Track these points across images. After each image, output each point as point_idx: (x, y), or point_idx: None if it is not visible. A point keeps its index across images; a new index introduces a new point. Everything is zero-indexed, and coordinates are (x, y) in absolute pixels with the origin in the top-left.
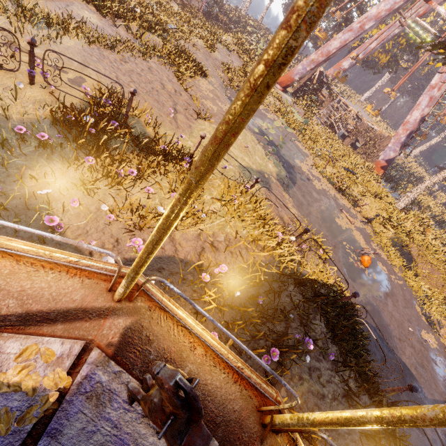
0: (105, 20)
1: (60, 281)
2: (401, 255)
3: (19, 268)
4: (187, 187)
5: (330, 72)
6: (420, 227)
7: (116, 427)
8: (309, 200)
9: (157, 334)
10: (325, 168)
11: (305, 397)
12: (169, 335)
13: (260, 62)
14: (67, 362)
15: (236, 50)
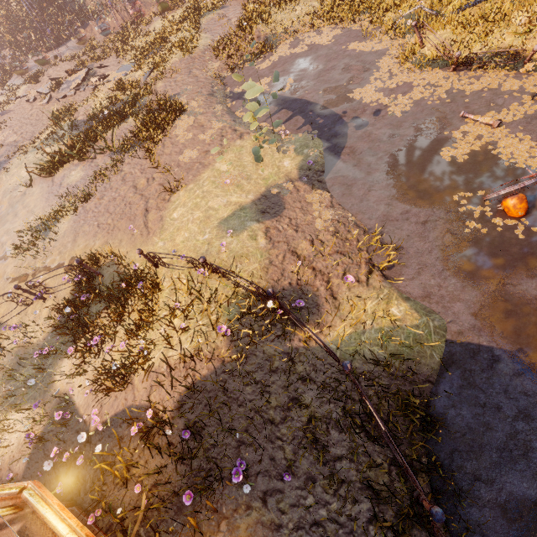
0: (86, 162)
1: None
2: None
3: None
4: None
5: None
6: None
7: None
8: (370, 162)
9: (34, 531)
10: (423, 46)
11: (251, 530)
12: (41, 530)
13: None
14: None
15: None
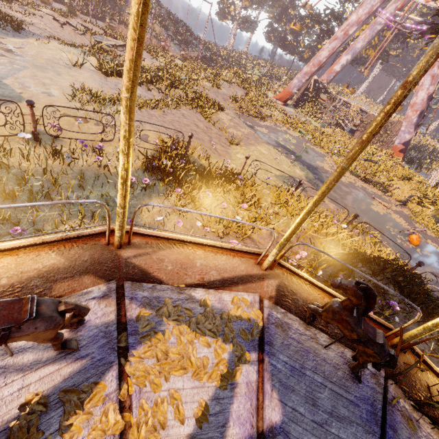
0: (141, 88)
1: (230, 260)
2: None
3: (207, 254)
4: (341, 171)
5: (324, 77)
6: None
7: (299, 343)
8: (340, 194)
9: (296, 289)
10: None
11: None
12: (304, 290)
13: (390, 103)
14: (256, 306)
15: (236, 82)
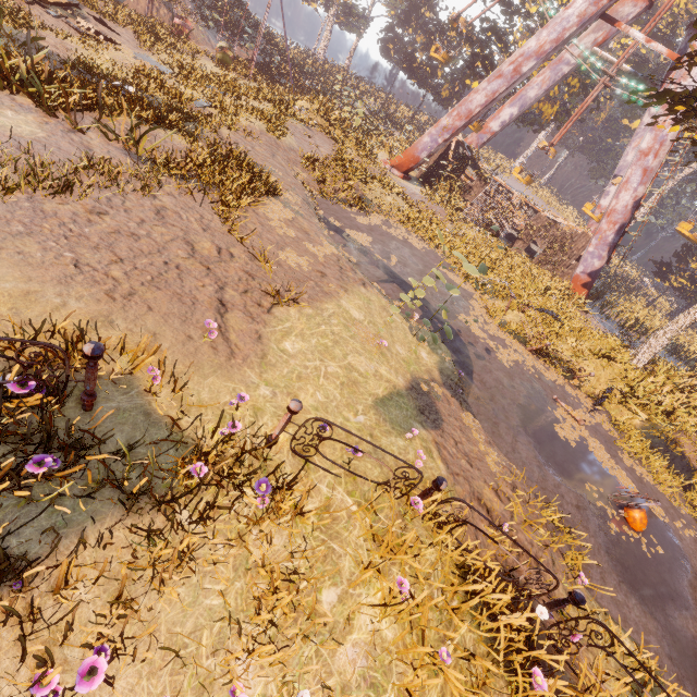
0: (56, 122)
1: None
2: (668, 461)
3: None
4: None
5: (472, 138)
6: (680, 395)
7: None
8: (503, 404)
9: None
10: (506, 314)
11: None
12: None
13: None
14: None
15: (320, 124)
